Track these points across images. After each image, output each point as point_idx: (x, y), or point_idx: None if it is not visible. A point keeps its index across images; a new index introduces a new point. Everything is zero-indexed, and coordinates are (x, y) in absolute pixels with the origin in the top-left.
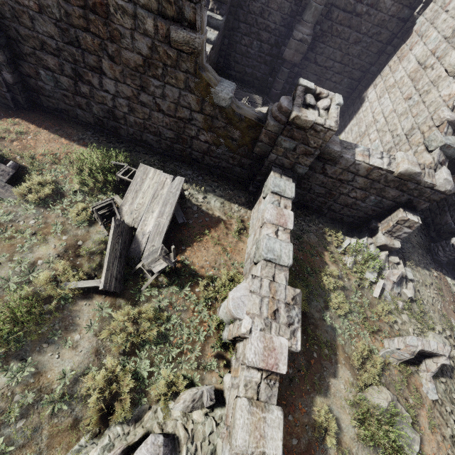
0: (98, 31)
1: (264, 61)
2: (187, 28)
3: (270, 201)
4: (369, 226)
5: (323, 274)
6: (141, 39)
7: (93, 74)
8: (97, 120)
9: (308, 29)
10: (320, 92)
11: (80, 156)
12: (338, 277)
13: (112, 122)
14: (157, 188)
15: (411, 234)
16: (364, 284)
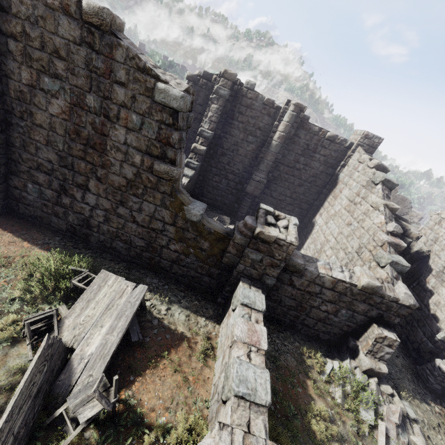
0: (92, 160)
1: (231, 193)
2: (168, 163)
3: (240, 314)
4: (348, 344)
5: (310, 415)
6: (129, 168)
7: (78, 189)
8: (69, 227)
9: (264, 175)
10: (278, 214)
11: (37, 259)
12: (329, 419)
13: (85, 229)
14: (114, 296)
15: (392, 355)
16: (362, 428)
